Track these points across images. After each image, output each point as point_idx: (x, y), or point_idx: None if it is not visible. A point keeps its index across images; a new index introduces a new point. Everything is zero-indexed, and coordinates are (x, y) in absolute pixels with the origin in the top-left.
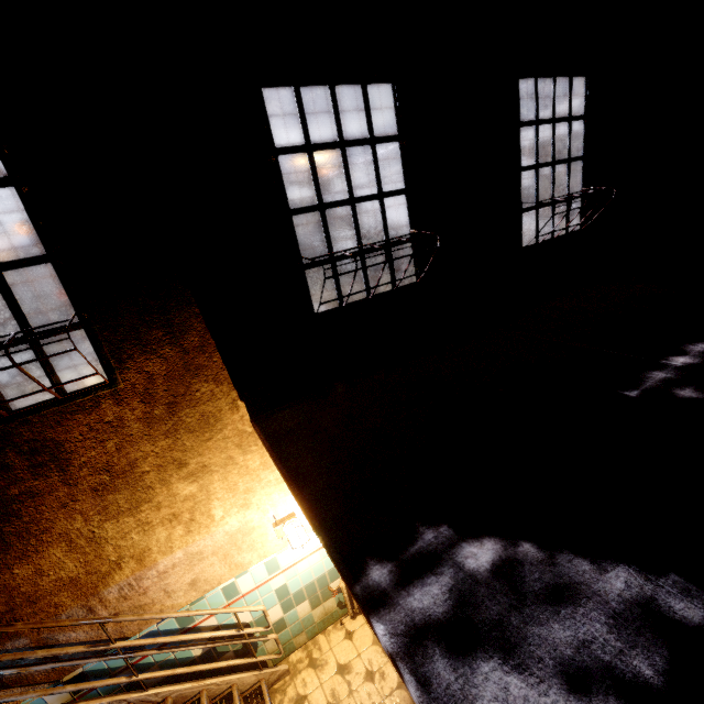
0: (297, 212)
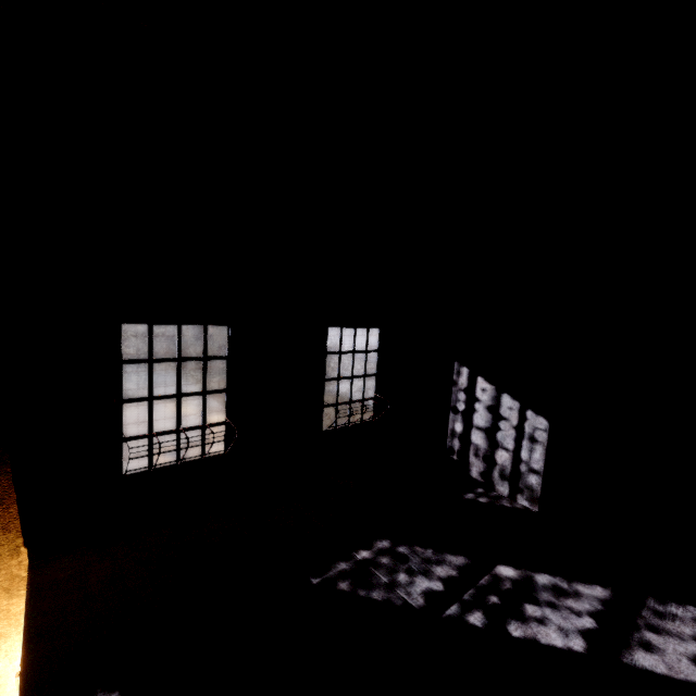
0: (128, 402)
